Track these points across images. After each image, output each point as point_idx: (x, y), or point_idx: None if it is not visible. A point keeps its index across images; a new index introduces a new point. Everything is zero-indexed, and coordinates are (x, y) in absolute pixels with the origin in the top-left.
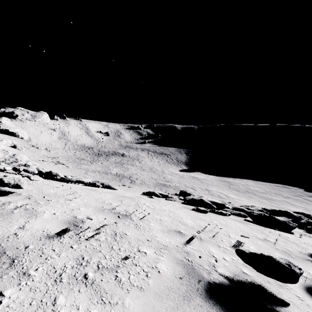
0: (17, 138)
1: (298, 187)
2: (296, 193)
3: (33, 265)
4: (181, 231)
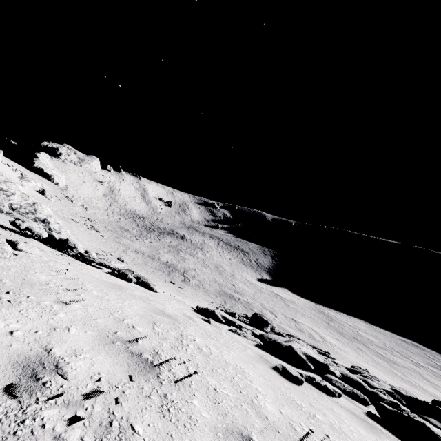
0: (50, 183)
1: (438, 352)
2: (433, 361)
3: None
4: (253, 437)
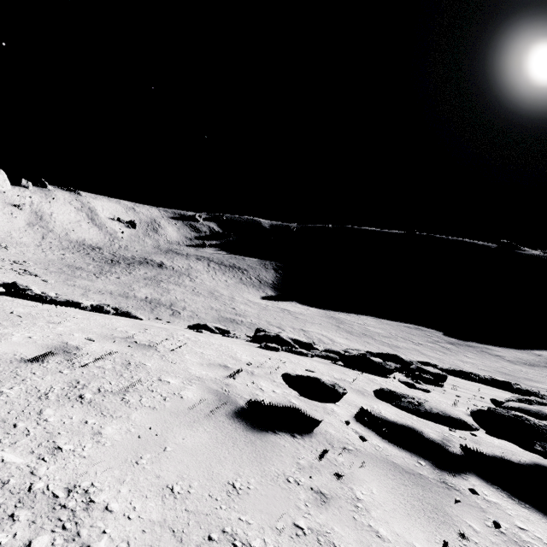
0: None
1: (436, 330)
2: (431, 338)
3: (5, 384)
4: (228, 365)
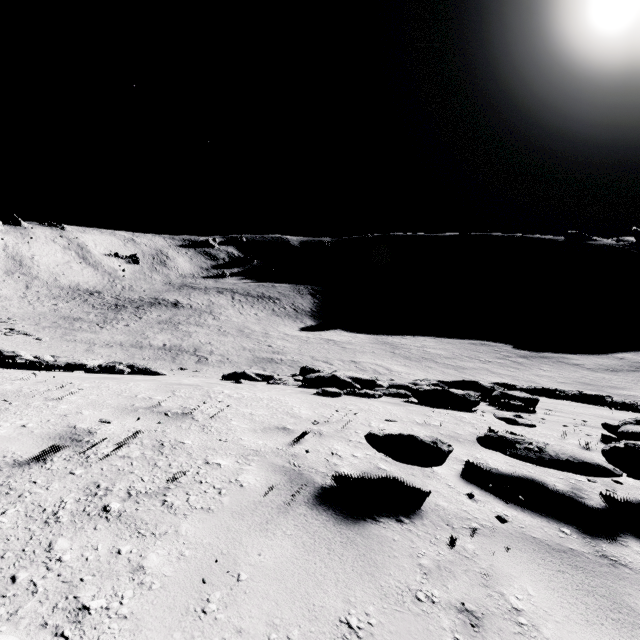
0: None
1: (504, 344)
2: (500, 354)
3: None
4: (288, 427)
